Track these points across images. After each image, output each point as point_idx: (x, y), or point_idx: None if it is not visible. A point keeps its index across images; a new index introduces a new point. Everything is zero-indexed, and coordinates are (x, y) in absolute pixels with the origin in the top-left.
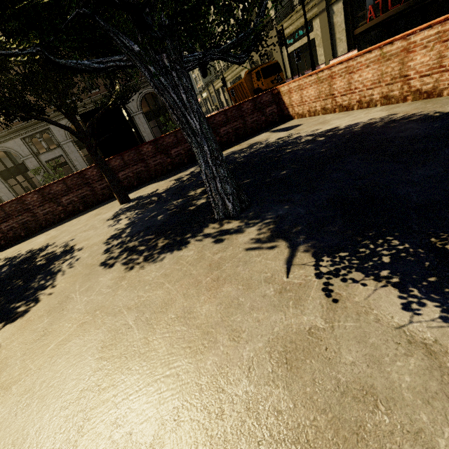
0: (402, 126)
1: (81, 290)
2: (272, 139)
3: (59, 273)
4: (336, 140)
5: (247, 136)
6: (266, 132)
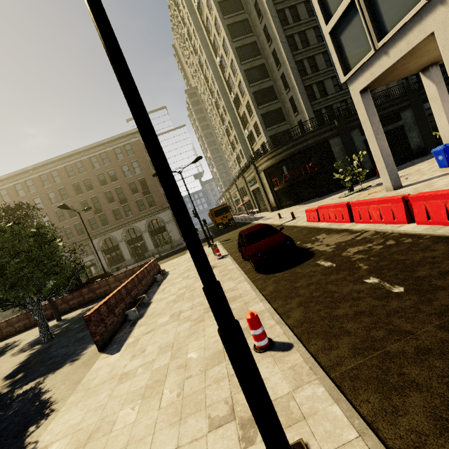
0: None
1: (0, 361)
2: None
3: (4, 355)
4: None
5: None
6: None
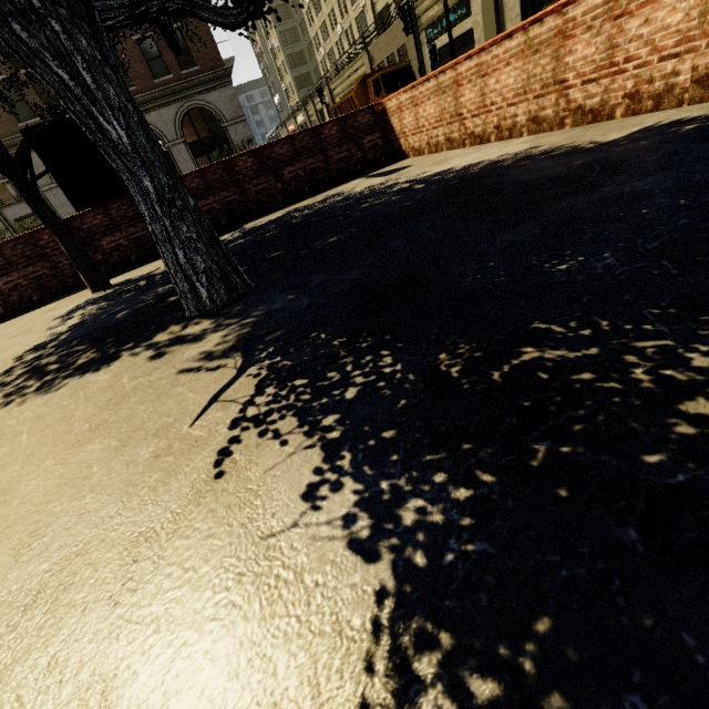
0: (533, 165)
1: None
2: (359, 188)
3: None
4: (435, 188)
5: (331, 184)
6: (360, 178)
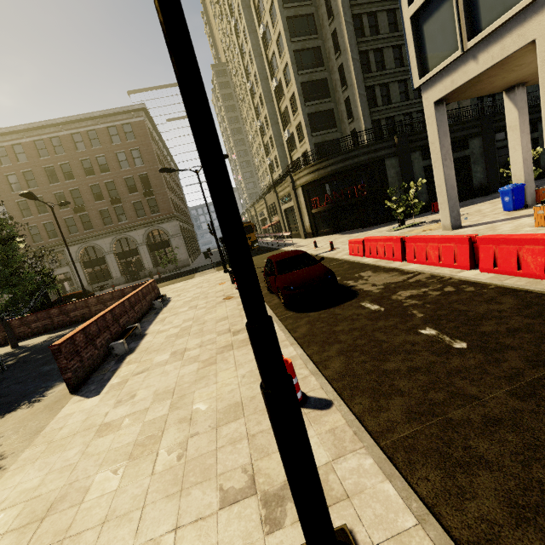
0: None
1: None
2: None
3: None
4: None
5: None
6: None
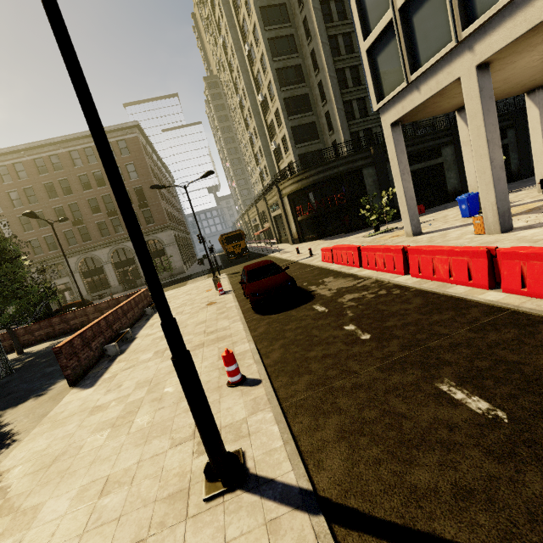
0: None
1: None
2: None
3: None
4: None
5: None
6: None
